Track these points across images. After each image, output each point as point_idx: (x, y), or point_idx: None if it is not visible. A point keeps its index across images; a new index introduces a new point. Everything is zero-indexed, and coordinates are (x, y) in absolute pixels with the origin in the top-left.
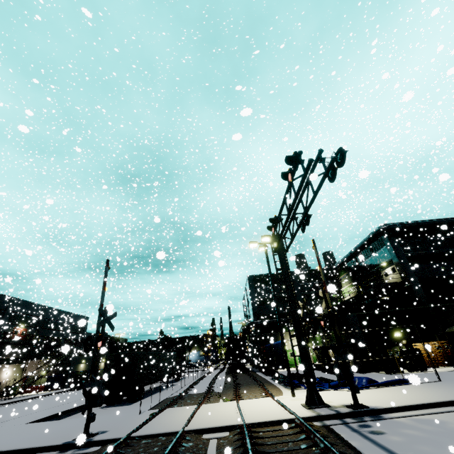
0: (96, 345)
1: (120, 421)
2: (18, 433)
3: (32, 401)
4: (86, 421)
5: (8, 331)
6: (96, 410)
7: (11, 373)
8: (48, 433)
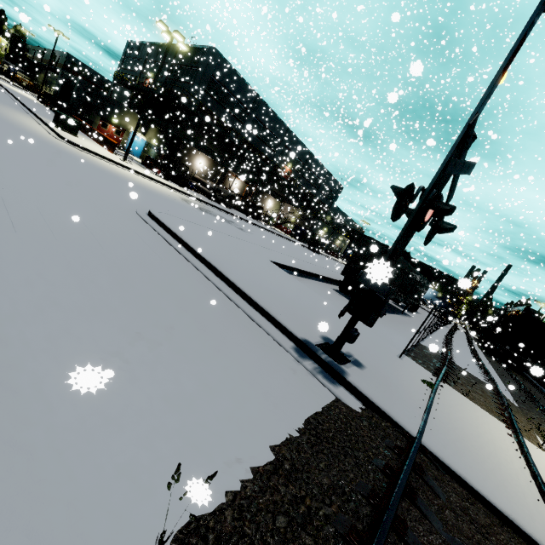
0: (423, 212)
1: (374, 351)
2: (260, 270)
3: (279, 239)
4: (342, 334)
5: (278, 165)
6: (330, 290)
7: (272, 206)
8: (287, 295)
